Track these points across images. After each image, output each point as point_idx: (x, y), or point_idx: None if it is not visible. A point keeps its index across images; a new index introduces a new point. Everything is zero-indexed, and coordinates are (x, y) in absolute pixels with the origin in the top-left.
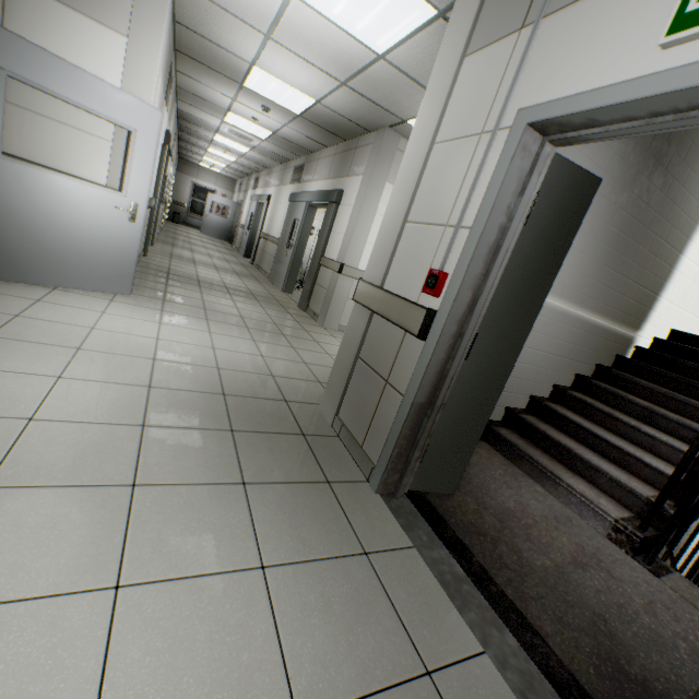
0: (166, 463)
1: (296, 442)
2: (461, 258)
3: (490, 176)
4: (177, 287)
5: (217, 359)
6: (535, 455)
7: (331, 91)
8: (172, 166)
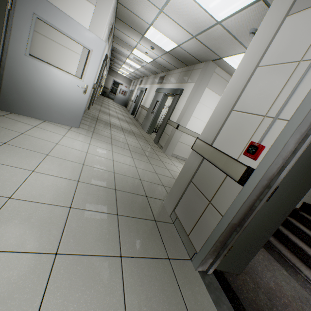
0: (78, 237)
1: (151, 226)
2: (278, 138)
3: (308, 88)
4: (100, 126)
5: (114, 167)
6: (282, 250)
7: (186, 40)
8: (106, 71)
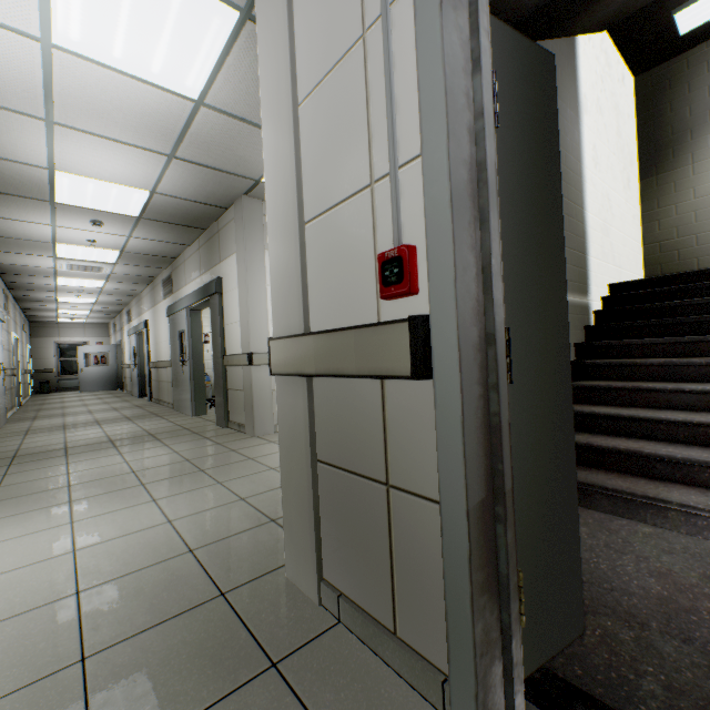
0: None
1: (263, 704)
2: (429, 203)
3: (412, 65)
4: (24, 472)
5: (79, 572)
6: (605, 482)
7: (162, 172)
8: (14, 331)
